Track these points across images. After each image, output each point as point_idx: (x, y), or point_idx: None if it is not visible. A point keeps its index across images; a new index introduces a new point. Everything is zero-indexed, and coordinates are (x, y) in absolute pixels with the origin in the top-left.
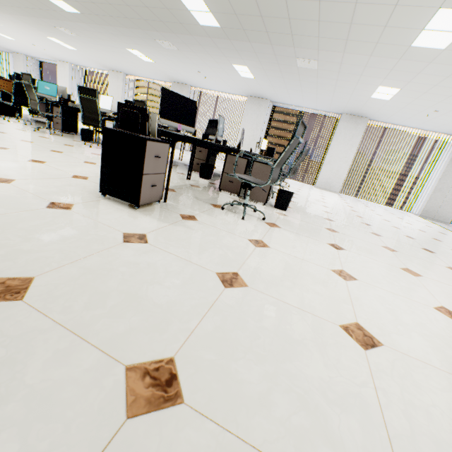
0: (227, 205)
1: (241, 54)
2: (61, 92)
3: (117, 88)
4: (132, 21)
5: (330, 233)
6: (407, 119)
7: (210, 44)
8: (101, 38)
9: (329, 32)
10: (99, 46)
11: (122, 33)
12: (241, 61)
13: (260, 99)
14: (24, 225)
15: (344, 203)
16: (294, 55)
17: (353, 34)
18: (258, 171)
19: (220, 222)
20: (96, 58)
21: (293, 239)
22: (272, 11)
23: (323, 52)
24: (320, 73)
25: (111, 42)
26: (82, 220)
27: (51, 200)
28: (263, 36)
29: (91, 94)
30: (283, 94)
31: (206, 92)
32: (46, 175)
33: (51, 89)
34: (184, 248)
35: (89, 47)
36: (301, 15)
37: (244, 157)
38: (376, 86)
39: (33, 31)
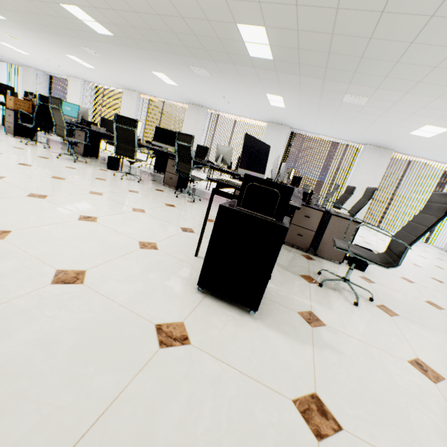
0: (313, 273)
1: (282, 86)
2: (81, 112)
3: (130, 106)
4: (170, 47)
5: (440, 313)
6: (438, 154)
7: (251, 74)
8: (127, 60)
9: (402, 73)
10: (122, 67)
11: (153, 57)
12: (279, 91)
13: (281, 126)
14: (166, 431)
15: (380, 240)
16: (345, 91)
17: (430, 77)
18: (335, 226)
19: (346, 322)
20: (113, 77)
21: (436, 343)
22: (345, 49)
23: (382, 91)
24: (364, 108)
25: (137, 64)
26: (222, 375)
27: (153, 318)
28: (319, 71)
29: (129, 124)
30: (309, 123)
31: (222, 114)
32: (113, 249)
33: (72, 109)
34: (389, 428)
35: (110, 67)
36: (378, 55)
37: (319, 209)
38: (423, 125)
39: (53, 48)
